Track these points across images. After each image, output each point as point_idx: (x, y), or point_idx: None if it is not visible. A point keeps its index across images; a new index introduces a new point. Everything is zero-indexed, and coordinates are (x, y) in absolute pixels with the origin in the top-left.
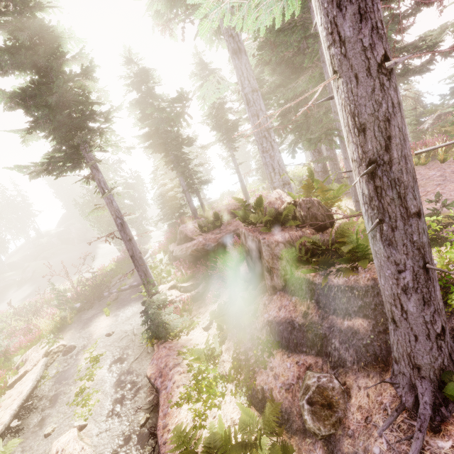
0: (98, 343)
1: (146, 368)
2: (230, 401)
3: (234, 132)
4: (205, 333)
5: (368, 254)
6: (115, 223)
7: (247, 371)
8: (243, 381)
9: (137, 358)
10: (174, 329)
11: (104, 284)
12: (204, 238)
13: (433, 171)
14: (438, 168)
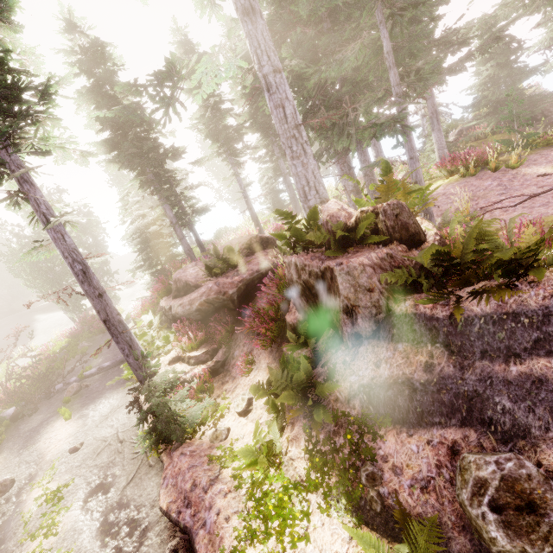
0: (57, 467)
1: (152, 493)
2: (322, 523)
3: (239, 140)
4: (242, 419)
5: (537, 259)
6: (73, 270)
7: (342, 469)
8: (337, 486)
9: (132, 479)
10: (193, 423)
11: (54, 372)
12: (216, 284)
13: (488, 181)
14: (492, 178)
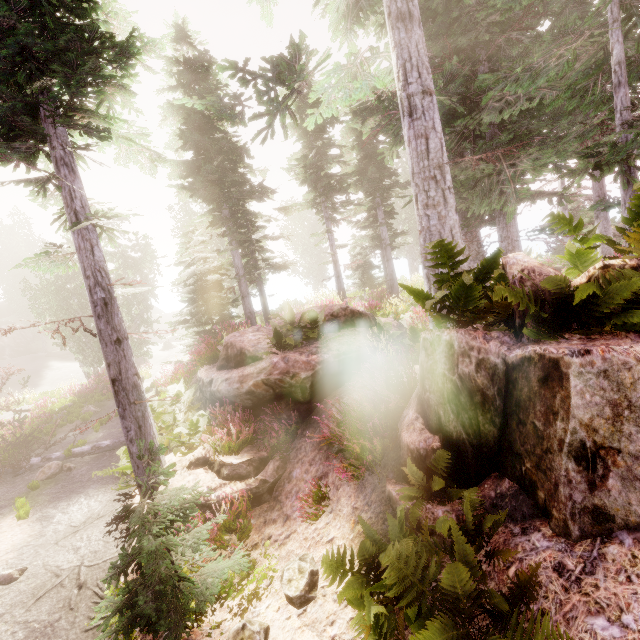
0: None
1: None
2: None
3: (343, 190)
4: (294, 613)
5: None
6: (91, 296)
7: None
8: None
9: None
10: (204, 600)
11: (39, 438)
12: (284, 360)
13: None
14: None
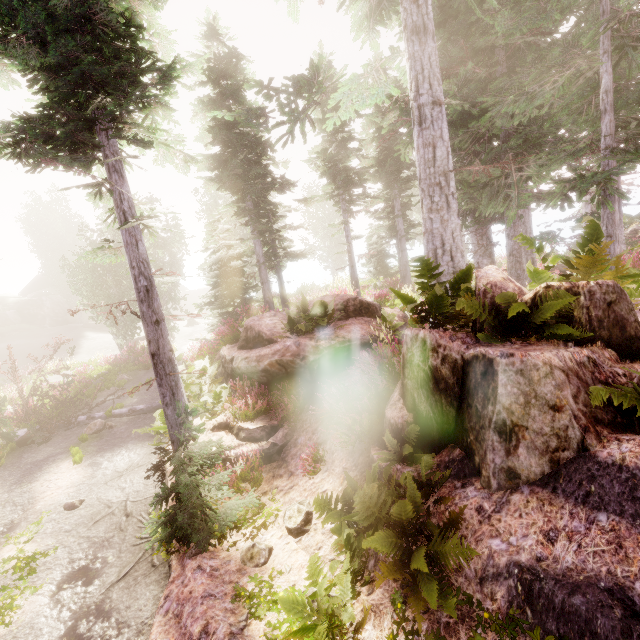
0: (44, 524)
1: (144, 609)
2: None
3: (360, 185)
4: (292, 540)
5: None
6: (136, 284)
7: None
8: None
9: (125, 576)
10: (225, 524)
11: (82, 400)
12: (296, 344)
13: None
14: None
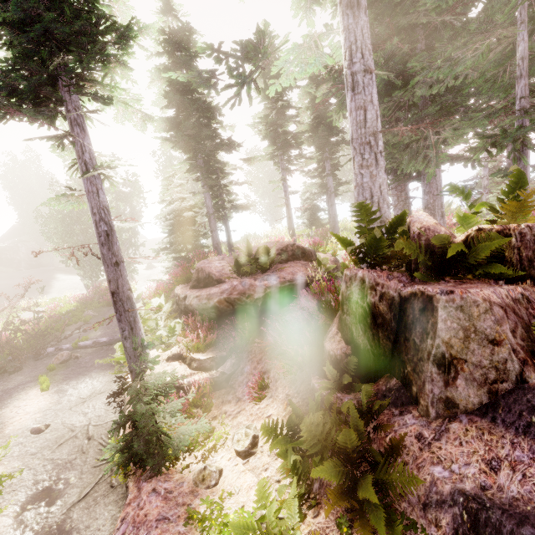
0: (12, 447)
1: (102, 529)
2: None
3: (297, 146)
4: (240, 462)
5: None
6: (97, 229)
7: None
8: None
9: (85, 496)
10: (178, 449)
11: (51, 333)
12: (242, 284)
13: None
14: None
